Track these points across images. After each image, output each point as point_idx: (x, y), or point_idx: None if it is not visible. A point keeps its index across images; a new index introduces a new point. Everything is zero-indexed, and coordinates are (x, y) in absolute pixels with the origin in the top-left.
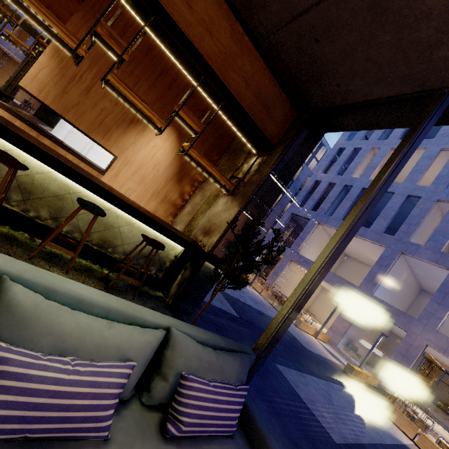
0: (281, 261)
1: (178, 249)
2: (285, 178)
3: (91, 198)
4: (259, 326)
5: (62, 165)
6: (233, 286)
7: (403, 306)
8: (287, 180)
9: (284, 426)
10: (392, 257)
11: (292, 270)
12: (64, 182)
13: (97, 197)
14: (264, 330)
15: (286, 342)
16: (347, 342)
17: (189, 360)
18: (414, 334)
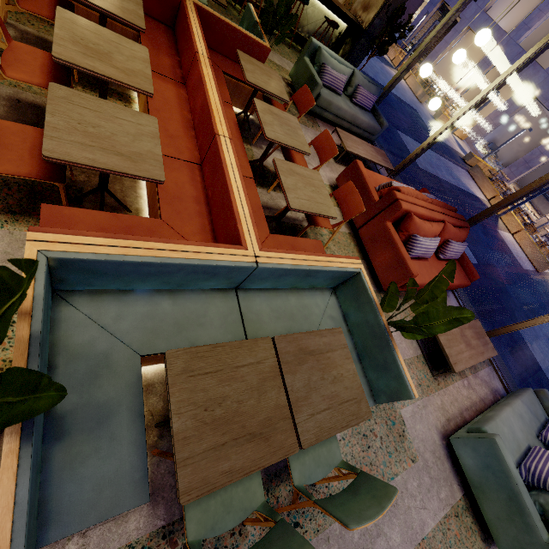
0: (453, 29)
1: (342, 26)
2: None
3: None
4: (393, 107)
5: None
6: (379, 54)
7: None
8: None
9: (390, 149)
10: None
11: (465, 46)
12: None
13: None
14: (396, 111)
15: (414, 124)
16: (490, 142)
17: (359, 82)
18: None
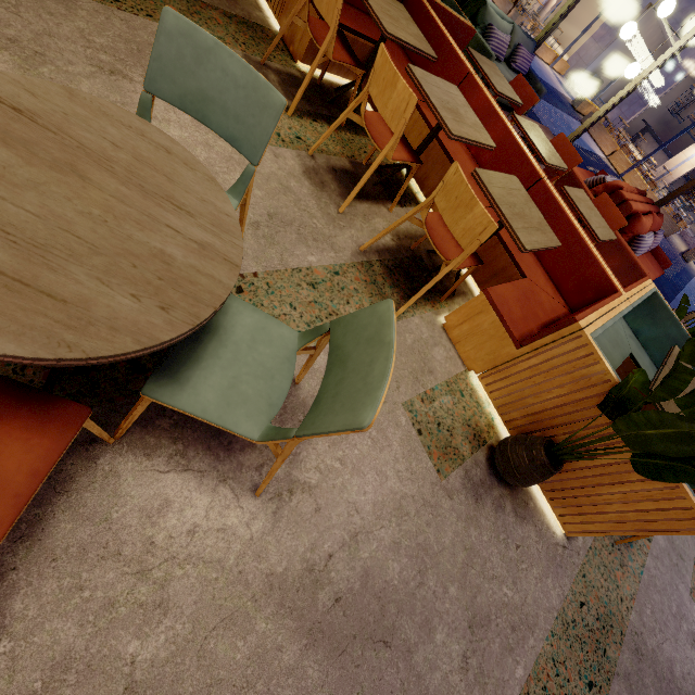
0: None
1: None
2: None
3: None
4: None
5: None
6: None
7: None
8: None
9: None
10: None
11: None
12: None
13: None
14: None
15: None
16: (593, 73)
17: (519, 40)
18: None
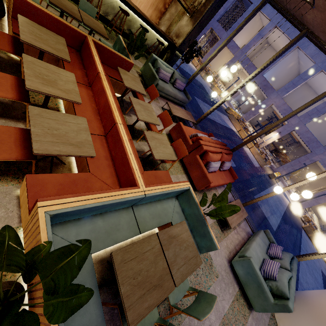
0: (217, 43)
1: (165, 43)
2: (216, 10)
3: (139, 21)
4: (191, 83)
5: (137, 12)
6: (186, 63)
7: (280, 85)
8: (216, 11)
9: (192, 107)
10: (290, 49)
11: (223, 52)
12: (131, 14)
13: (141, 20)
14: (193, 85)
15: (202, 92)
16: (236, 101)
17: (177, 77)
18: (270, 99)
